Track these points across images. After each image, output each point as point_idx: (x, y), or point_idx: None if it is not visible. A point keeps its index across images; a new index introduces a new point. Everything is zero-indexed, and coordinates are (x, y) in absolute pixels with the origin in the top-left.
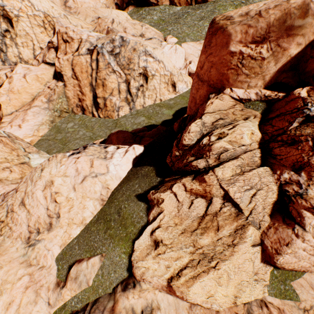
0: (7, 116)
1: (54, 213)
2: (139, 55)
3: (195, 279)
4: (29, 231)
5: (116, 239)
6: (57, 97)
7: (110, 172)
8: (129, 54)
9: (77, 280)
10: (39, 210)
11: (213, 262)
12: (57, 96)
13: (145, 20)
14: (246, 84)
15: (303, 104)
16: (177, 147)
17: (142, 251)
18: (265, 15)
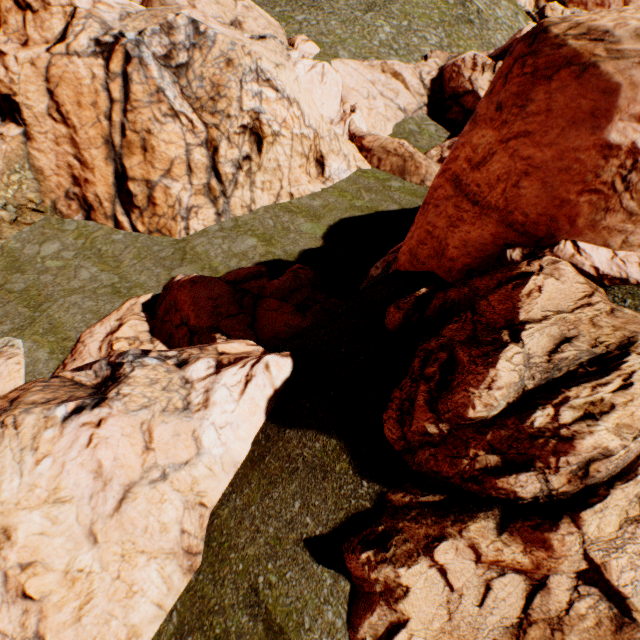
0: None
1: None
2: (242, 79)
3: None
4: None
5: None
6: (3, 167)
7: (204, 454)
8: (216, 71)
9: None
10: None
11: None
12: (4, 165)
13: None
14: (620, 237)
15: None
16: (435, 412)
17: None
18: None
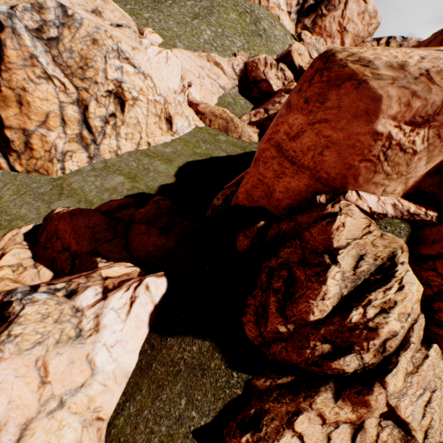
0: None
1: None
2: (106, 55)
3: None
4: None
5: None
6: None
7: (98, 373)
8: (83, 47)
9: None
10: None
11: None
12: None
13: None
14: (382, 188)
15: None
16: (284, 316)
17: None
18: (441, 83)
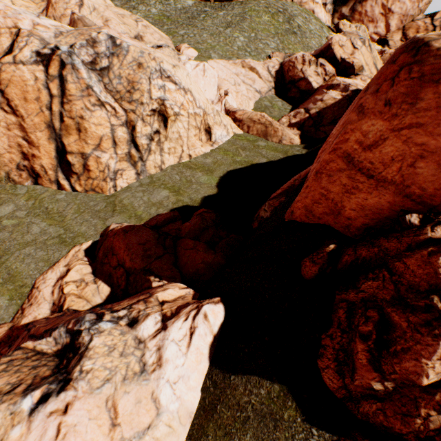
0: None
1: None
2: (150, 77)
3: None
4: None
5: None
6: None
7: (163, 412)
8: (130, 72)
9: None
10: None
11: None
12: None
13: (138, 12)
14: None
15: None
16: (379, 371)
17: None
18: None
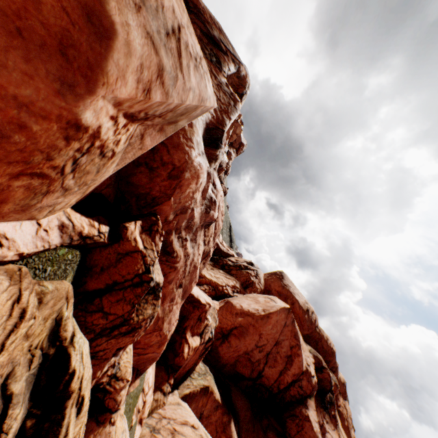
0: None
1: None
2: None
3: None
4: None
5: None
6: None
7: None
8: None
9: None
10: None
11: None
12: None
13: None
14: (50, 209)
15: (146, 267)
16: None
17: None
18: (187, 75)
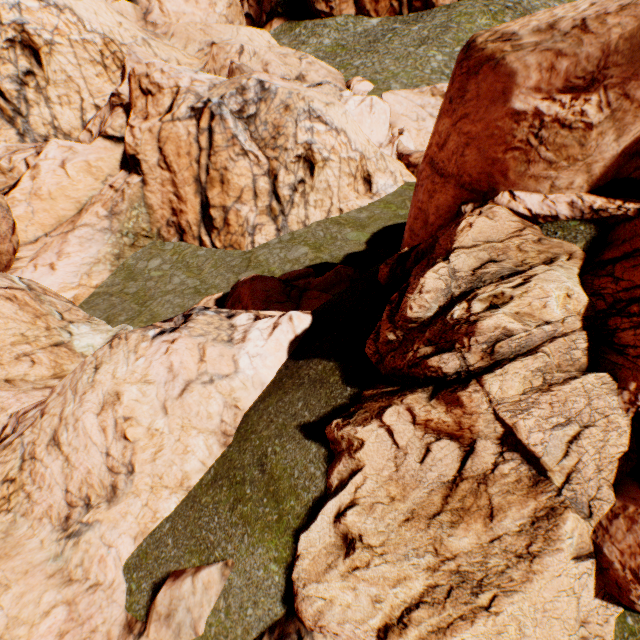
0: (27, 246)
1: (121, 464)
2: (297, 119)
3: (443, 636)
4: (68, 502)
5: (256, 527)
6: (128, 206)
7: (240, 373)
8: (277, 116)
9: (171, 620)
10: (91, 456)
11: (483, 594)
12: (129, 204)
13: (307, 48)
14: (547, 183)
15: None
16: (392, 322)
17: (315, 559)
18: (598, 28)
